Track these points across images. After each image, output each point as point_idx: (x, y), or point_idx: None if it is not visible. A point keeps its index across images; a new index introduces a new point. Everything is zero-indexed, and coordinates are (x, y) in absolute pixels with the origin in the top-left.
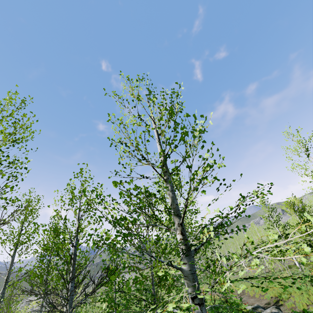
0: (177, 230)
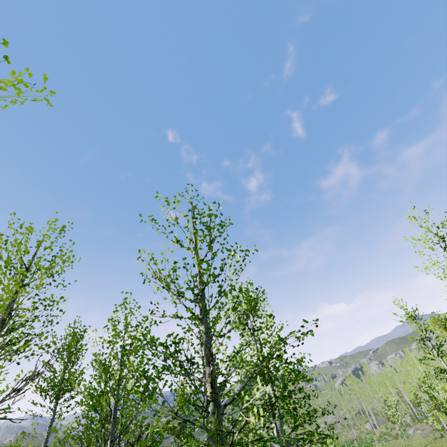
0: (207, 382)
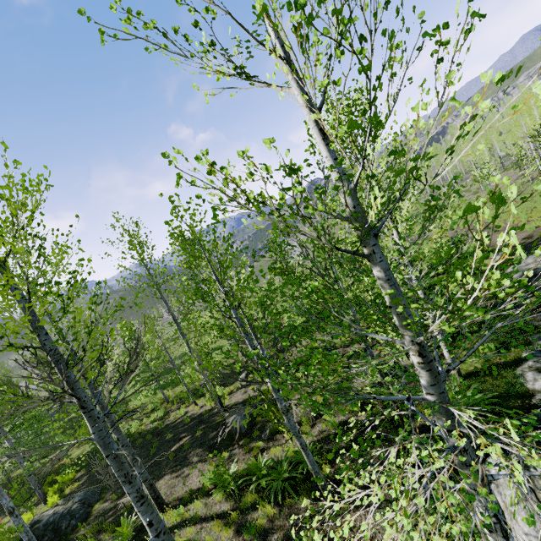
0: (410, 349)
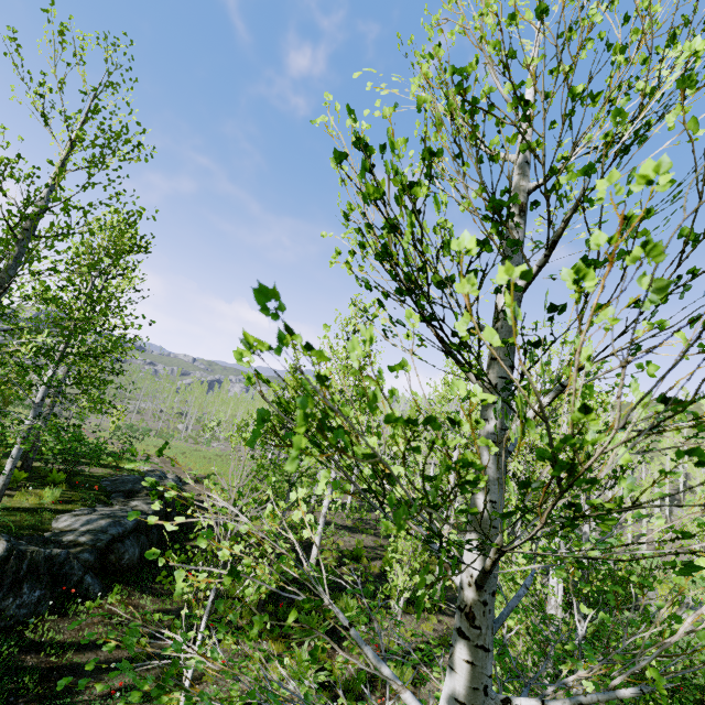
0: None
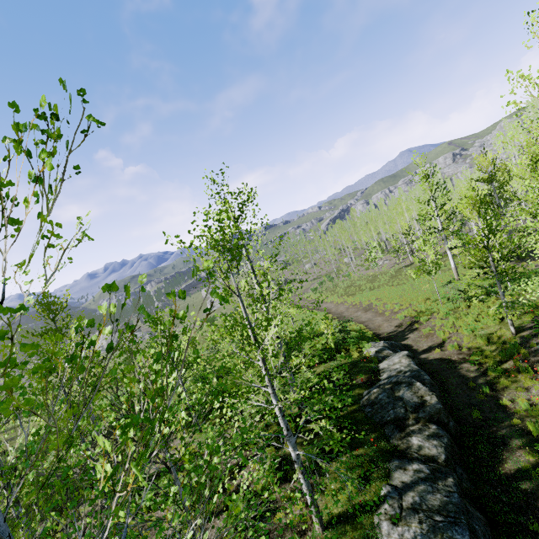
0: None
